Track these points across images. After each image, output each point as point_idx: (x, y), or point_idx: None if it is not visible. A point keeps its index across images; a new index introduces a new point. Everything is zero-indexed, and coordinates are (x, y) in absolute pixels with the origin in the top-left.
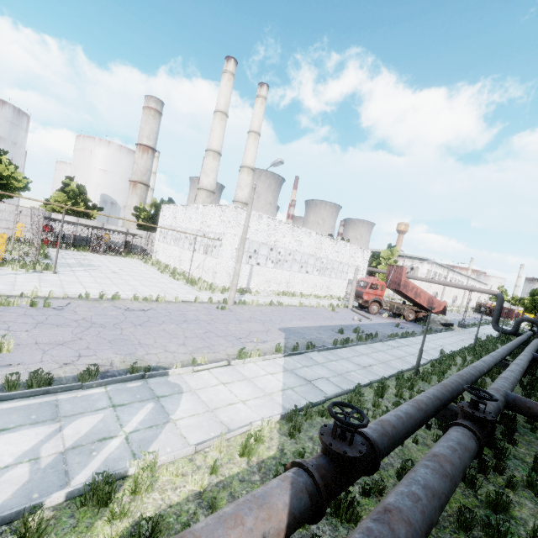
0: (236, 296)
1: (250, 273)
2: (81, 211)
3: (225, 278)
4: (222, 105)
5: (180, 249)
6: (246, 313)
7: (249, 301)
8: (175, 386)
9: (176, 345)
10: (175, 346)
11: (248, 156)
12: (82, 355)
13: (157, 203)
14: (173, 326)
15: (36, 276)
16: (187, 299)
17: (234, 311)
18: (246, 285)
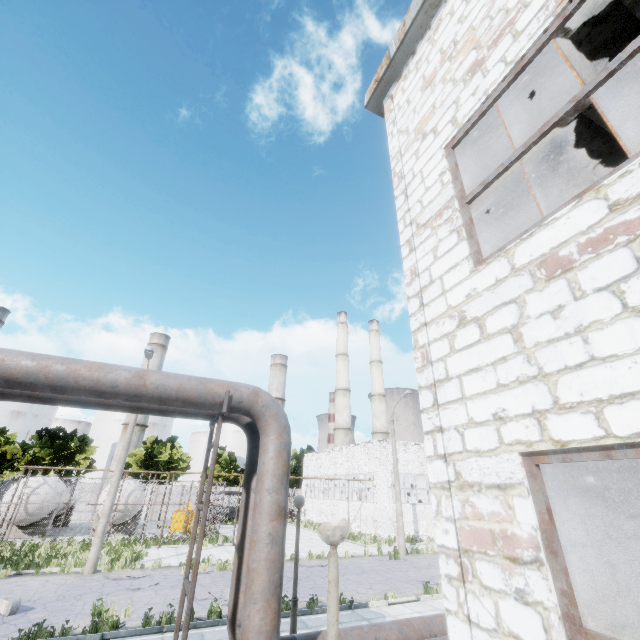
0: (406, 546)
1: (415, 515)
2: (232, 479)
3: (388, 526)
4: (342, 348)
5: (331, 501)
6: (423, 561)
7: (422, 548)
8: (377, 613)
9: (365, 588)
10: (364, 589)
11: (375, 384)
12: (298, 597)
13: (297, 454)
14: (355, 576)
15: (222, 549)
16: (357, 553)
17: (408, 560)
18: (414, 532)
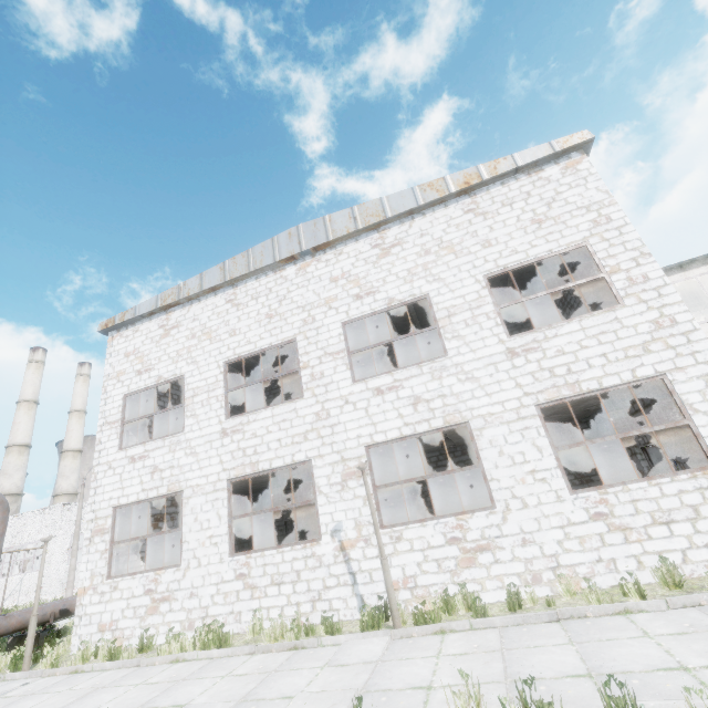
0: None
1: None
2: None
3: (56, 588)
4: (29, 394)
5: None
6: None
7: None
8: None
9: None
10: None
11: (72, 438)
12: None
13: None
14: None
15: None
16: None
17: None
18: None
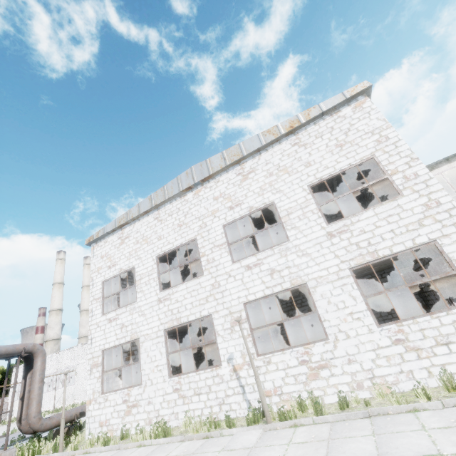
0: None
1: None
2: None
3: (83, 395)
4: (59, 279)
5: None
6: None
7: None
8: None
9: None
10: None
11: (85, 303)
12: (25, 437)
13: (5, 369)
14: None
15: None
16: None
17: None
18: None
